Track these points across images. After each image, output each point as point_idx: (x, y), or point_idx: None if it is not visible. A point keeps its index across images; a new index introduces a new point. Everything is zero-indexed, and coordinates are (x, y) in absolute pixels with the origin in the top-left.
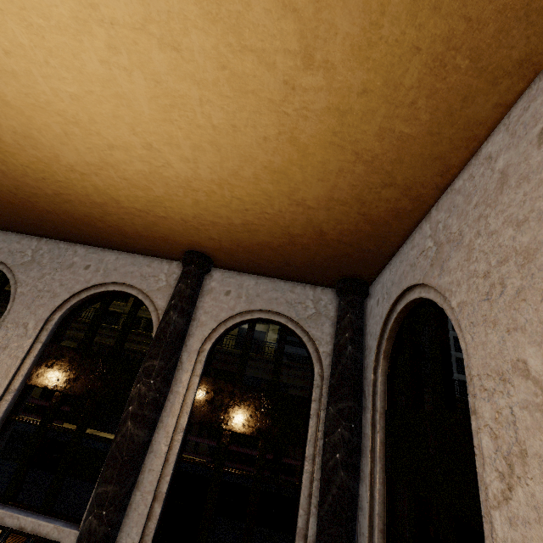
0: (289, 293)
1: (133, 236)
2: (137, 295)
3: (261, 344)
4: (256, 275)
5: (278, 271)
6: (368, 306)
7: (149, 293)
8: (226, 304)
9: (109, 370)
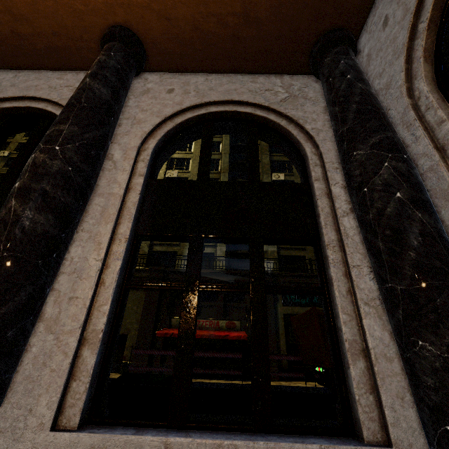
0: (251, 83)
1: (24, 8)
2: (44, 108)
3: (211, 264)
4: (204, 73)
5: (233, 47)
6: (360, 65)
7: (61, 101)
8: (169, 100)
9: (4, 191)
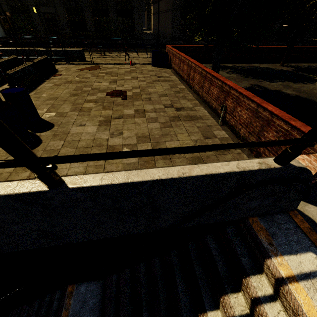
0: None
1: None
2: None
3: None
4: None
5: None
6: None
7: None
8: None
9: None
